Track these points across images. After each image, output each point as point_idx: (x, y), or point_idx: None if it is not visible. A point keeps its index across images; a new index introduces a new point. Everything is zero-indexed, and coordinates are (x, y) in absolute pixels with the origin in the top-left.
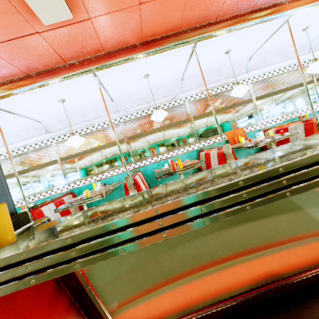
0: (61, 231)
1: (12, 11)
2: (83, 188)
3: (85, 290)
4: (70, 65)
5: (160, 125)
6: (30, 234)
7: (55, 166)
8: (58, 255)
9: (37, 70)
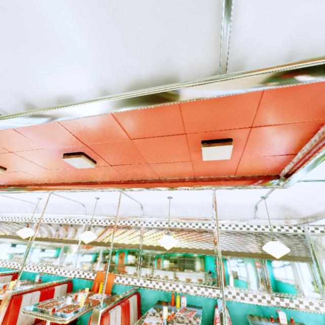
0: None
1: None
2: None
3: None
4: None
5: (56, 236)
6: None
7: None
8: None
9: None
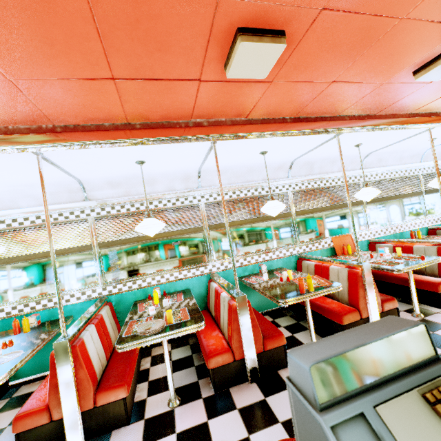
0: None
1: (197, 49)
2: (127, 295)
3: None
4: (195, 124)
5: (254, 215)
6: None
7: (85, 255)
8: None
9: (146, 120)
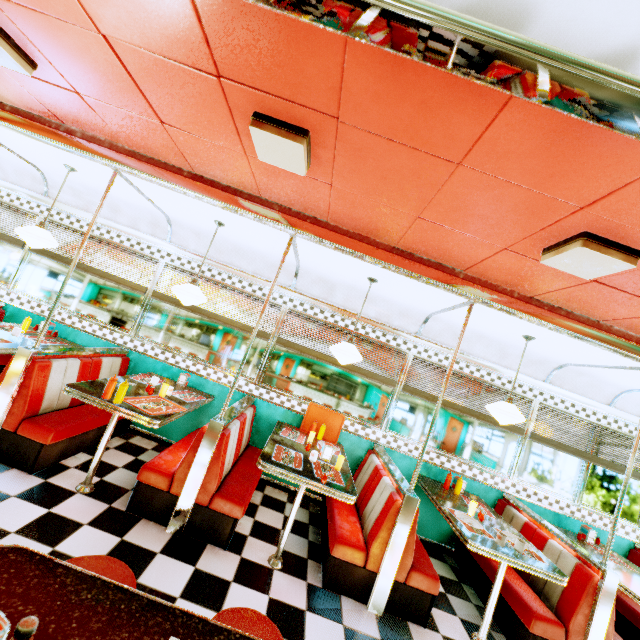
0: None
1: None
2: (25, 314)
3: None
4: (68, 131)
5: (218, 310)
6: None
7: (16, 250)
8: None
9: (16, 105)
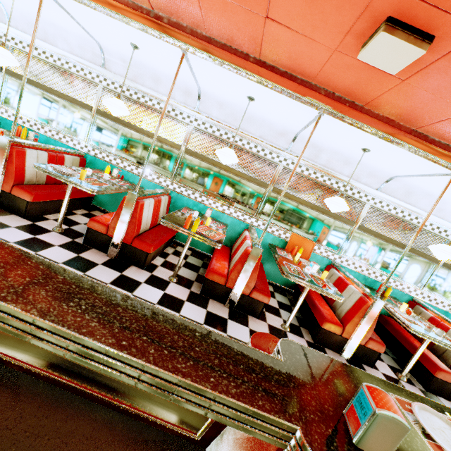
0: None
1: None
2: (99, 161)
3: None
4: (156, 16)
5: (232, 165)
6: None
7: (86, 113)
8: None
9: None
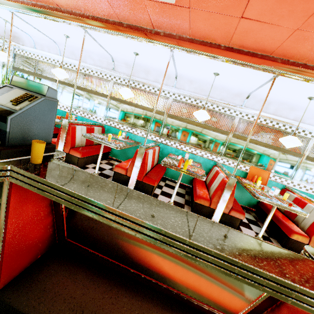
0: (59, 177)
1: None
2: (112, 129)
3: (60, 204)
4: (156, 33)
5: (201, 121)
6: (48, 163)
7: (104, 99)
8: (49, 189)
9: (129, 22)
